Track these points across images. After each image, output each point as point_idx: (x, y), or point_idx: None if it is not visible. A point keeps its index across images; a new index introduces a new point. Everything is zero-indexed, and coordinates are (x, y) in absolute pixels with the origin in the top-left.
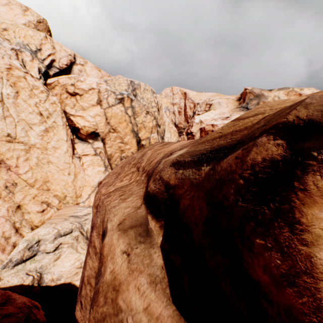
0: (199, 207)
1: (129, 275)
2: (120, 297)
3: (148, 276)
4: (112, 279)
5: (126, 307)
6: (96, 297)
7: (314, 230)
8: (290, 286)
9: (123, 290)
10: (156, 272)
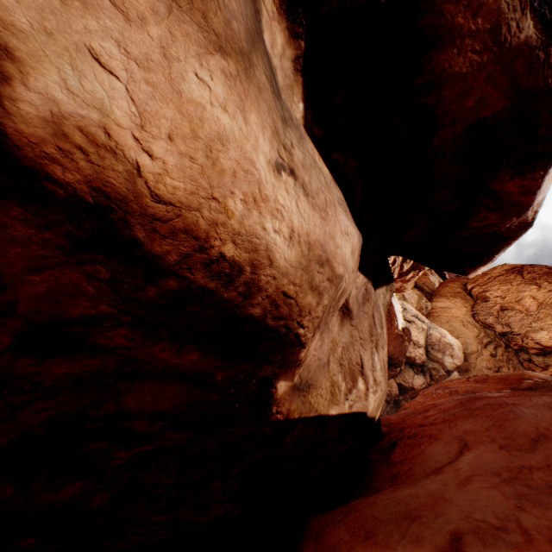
0: (480, 97)
1: (326, 222)
2: (337, 265)
3: (341, 209)
4: (307, 252)
5: (344, 268)
6: (293, 309)
7: (551, 168)
8: (533, 195)
9: (334, 253)
10: (338, 195)
